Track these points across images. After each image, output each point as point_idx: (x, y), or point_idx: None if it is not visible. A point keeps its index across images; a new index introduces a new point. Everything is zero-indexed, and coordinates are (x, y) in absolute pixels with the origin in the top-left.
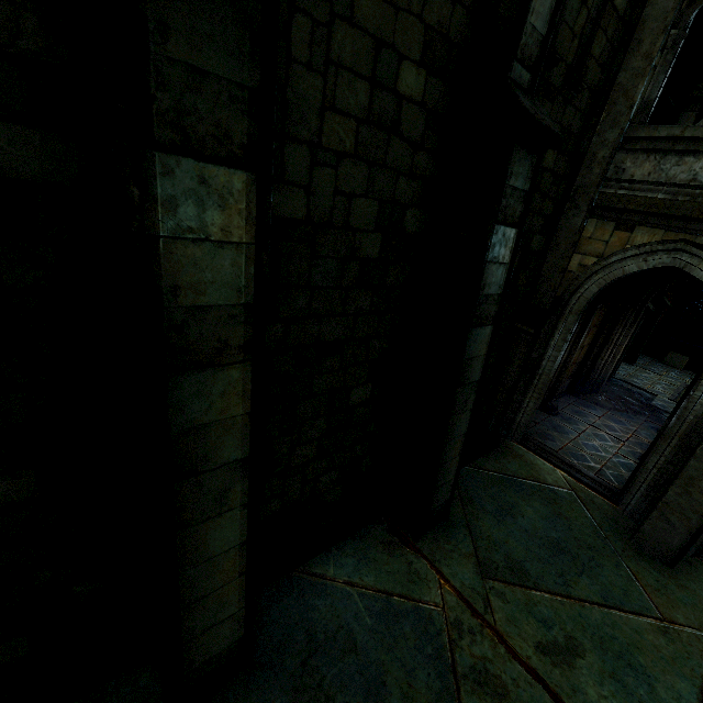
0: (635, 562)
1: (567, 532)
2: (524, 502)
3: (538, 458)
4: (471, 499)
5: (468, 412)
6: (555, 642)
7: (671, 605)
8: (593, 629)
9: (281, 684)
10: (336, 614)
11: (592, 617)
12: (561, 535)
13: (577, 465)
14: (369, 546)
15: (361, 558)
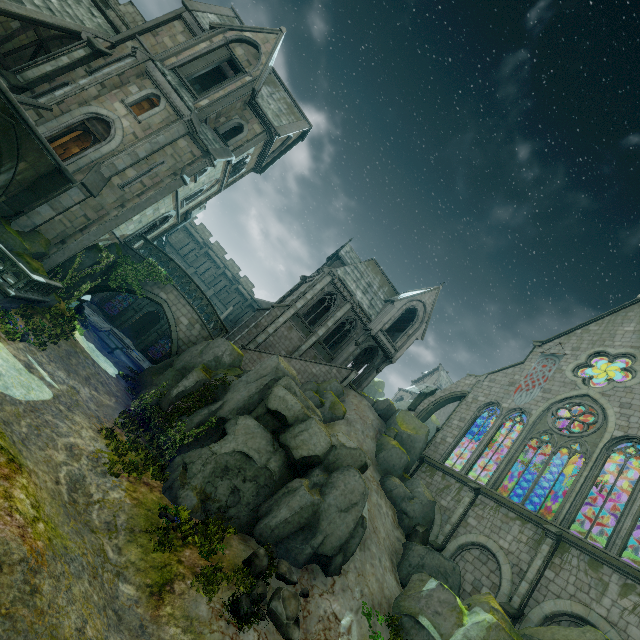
0: None
1: None
2: None
3: None
4: None
5: None
6: None
7: None
8: None
9: None
10: None
11: None
12: None
13: None
14: None
15: None
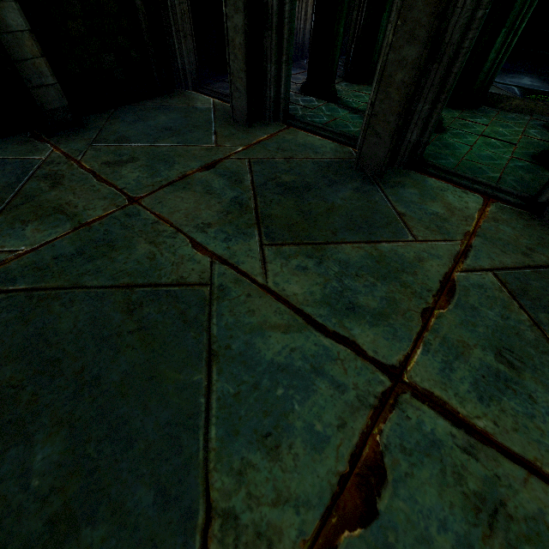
0: (223, 128)
1: (184, 123)
2: (163, 115)
3: (202, 95)
4: (117, 118)
5: (12, 2)
6: (119, 160)
7: (228, 140)
8: (155, 154)
9: None
10: None
11: (160, 150)
12: (177, 124)
13: None
14: (6, 144)
15: None
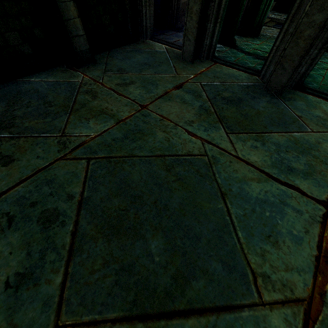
0: (177, 64)
1: (153, 60)
2: (138, 55)
3: (156, 43)
4: (112, 57)
5: None
6: (125, 83)
7: (183, 71)
8: (144, 79)
9: (4, 101)
10: (32, 87)
11: (146, 77)
12: (149, 61)
13: (174, 42)
14: (54, 72)
15: (49, 75)
